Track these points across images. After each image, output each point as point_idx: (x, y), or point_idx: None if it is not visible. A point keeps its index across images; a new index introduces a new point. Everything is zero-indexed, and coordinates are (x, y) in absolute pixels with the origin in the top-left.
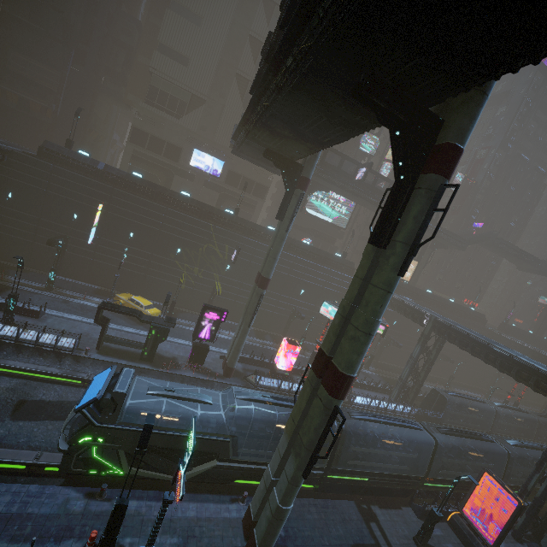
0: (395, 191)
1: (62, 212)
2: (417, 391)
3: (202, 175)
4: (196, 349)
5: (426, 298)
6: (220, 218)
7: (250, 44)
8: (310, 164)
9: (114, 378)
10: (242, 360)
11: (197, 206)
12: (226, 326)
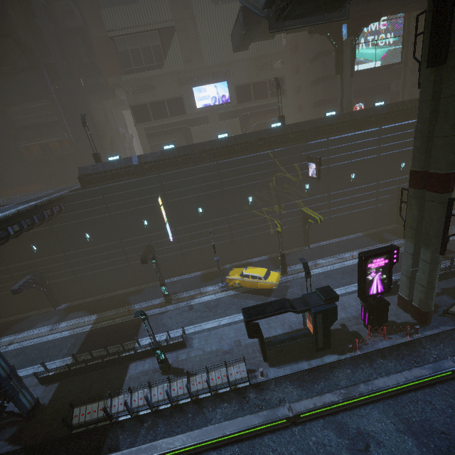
0: None
1: (133, 225)
2: None
3: (214, 111)
4: (372, 310)
5: None
6: (272, 138)
7: None
8: None
9: None
10: None
11: (243, 140)
12: (338, 248)
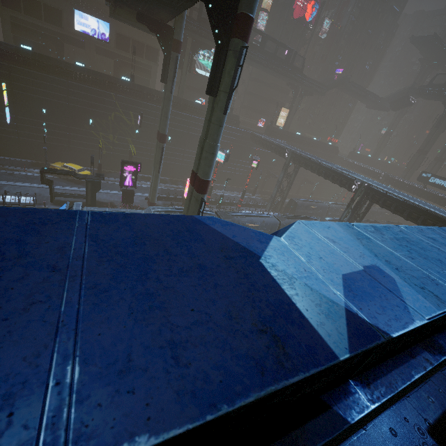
0: (216, 54)
1: None
2: (283, 203)
3: (92, 41)
4: (125, 194)
5: (295, 139)
6: (118, 86)
7: None
8: (179, 26)
9: (70, 208)
10: (161, 199)
11: (95, 76)
12: (147, 179)
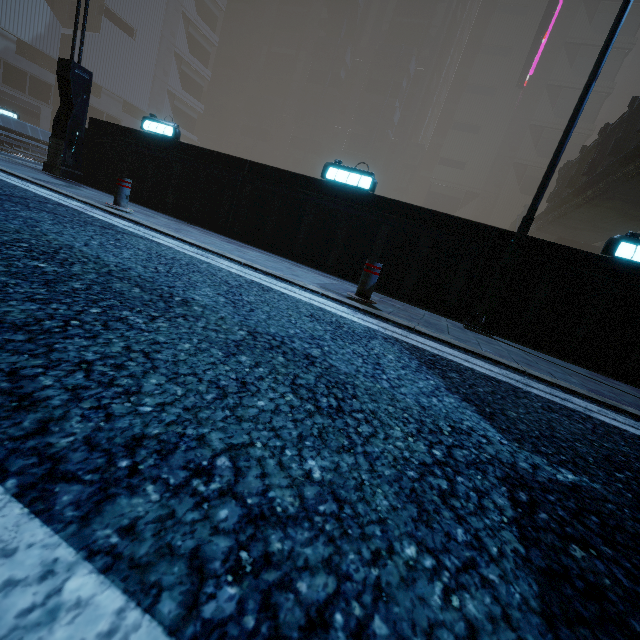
0: None
1: None
2: None
3: None
4: None
5: None
6: None
7: (531, 132)
8: None
9: None
10: None
11: None
12: None
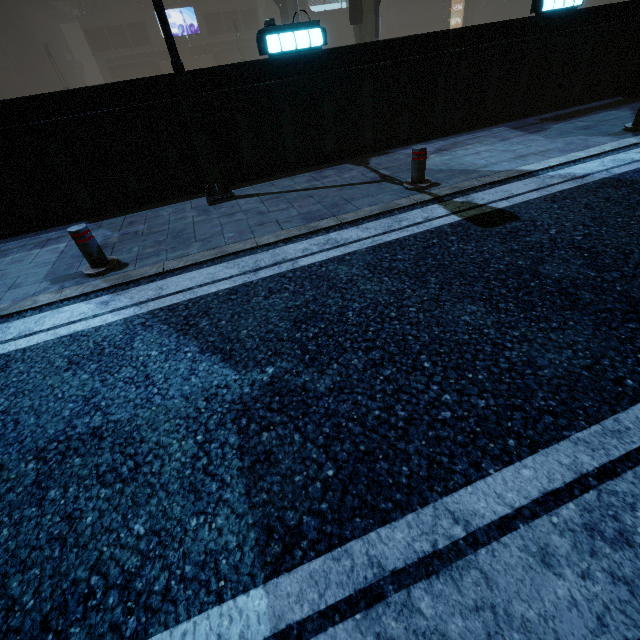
0: None
1: None
2: None
3: (183, 43)
4: None
5: None
6: None
7: None
8: None
9: None
10: None
11: None
12: None
